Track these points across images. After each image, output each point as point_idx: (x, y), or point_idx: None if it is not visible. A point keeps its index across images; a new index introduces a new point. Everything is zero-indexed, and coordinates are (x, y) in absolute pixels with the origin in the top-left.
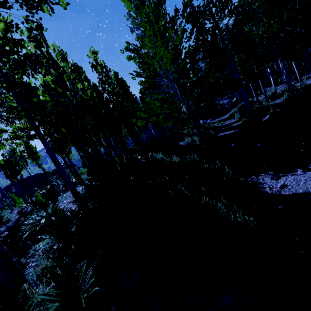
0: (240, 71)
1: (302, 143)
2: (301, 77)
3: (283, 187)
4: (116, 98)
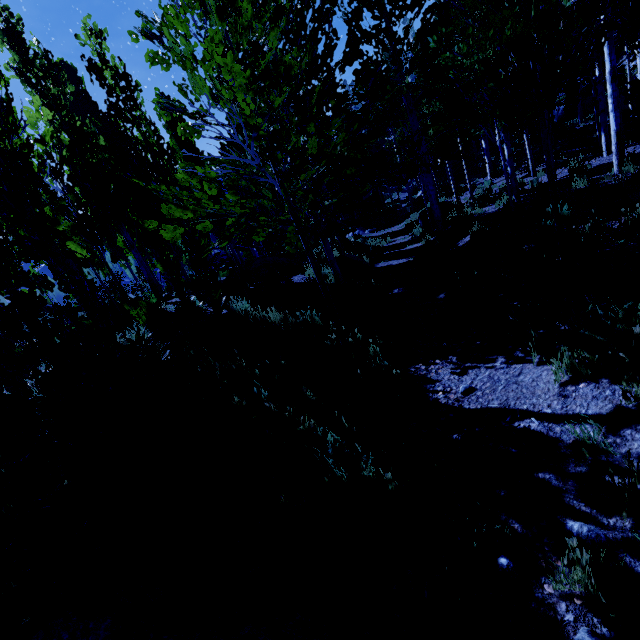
0: (432, 138)
1: (514, 302)
2: (536, 167)
3: (467, 393)
4: (153, 158)
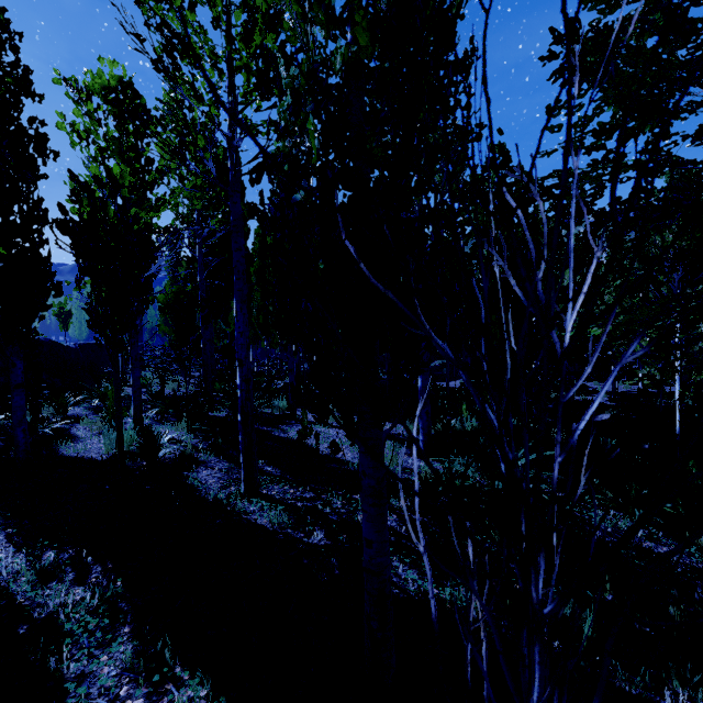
0: None
1: None
2: None
3: None
4: None
